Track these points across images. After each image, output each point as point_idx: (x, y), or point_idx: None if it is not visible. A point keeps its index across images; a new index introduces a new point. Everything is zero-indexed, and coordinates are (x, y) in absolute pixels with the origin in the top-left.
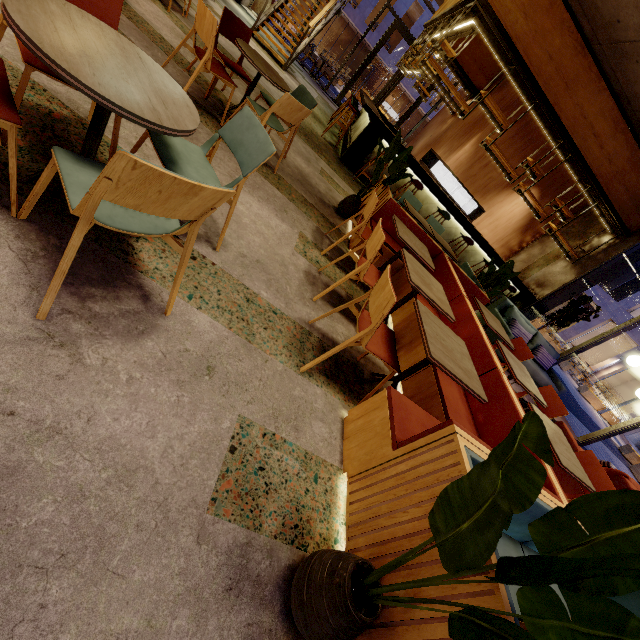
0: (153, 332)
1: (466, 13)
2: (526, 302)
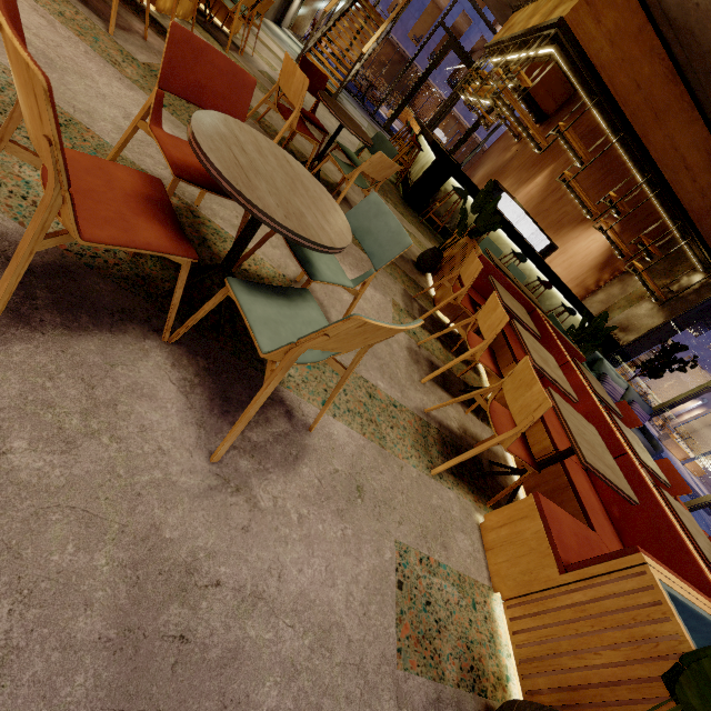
0: (304, 455)
1: (546, 42)
2: (608, 348)
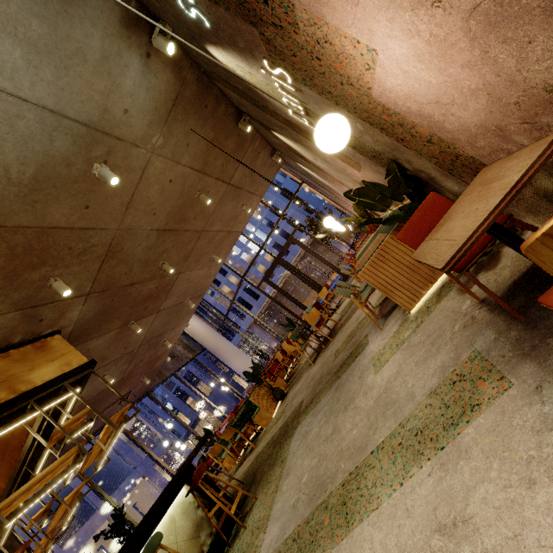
0: None
1: (99, 376)
2: None
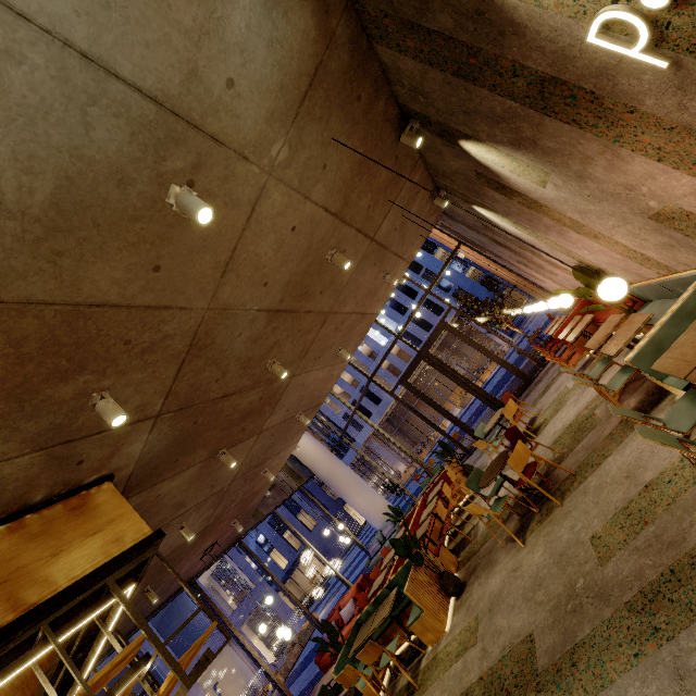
0: None
1: (166, 561)
2: None
